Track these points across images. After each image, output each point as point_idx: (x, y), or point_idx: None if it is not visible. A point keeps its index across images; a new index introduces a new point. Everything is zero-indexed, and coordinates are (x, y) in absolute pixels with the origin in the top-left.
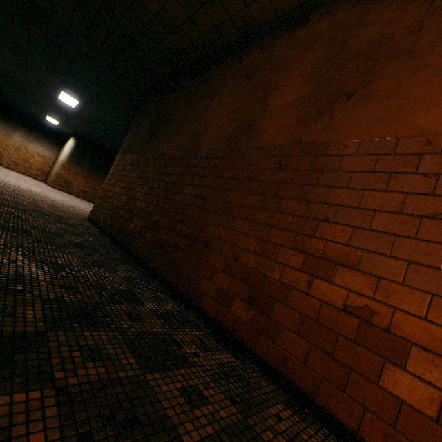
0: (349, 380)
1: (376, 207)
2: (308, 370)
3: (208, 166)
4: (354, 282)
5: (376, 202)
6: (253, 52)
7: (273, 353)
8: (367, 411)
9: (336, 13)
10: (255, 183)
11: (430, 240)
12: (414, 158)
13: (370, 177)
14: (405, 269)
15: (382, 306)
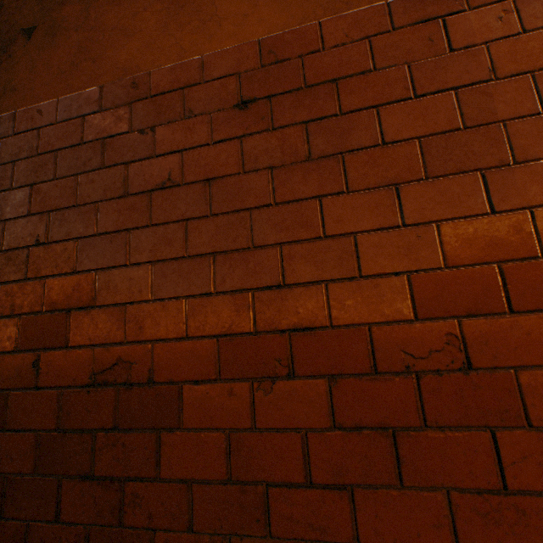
0: (126, 501)
1: (100, 196)
2: (68, 529)
3: None
4: (98, 328)
5: (98, 188)
6: None
7: (6, 540)
8: (158, 533)
9: None
10: None
11: (167, 221)
12: (125, 111)
13: (82, 153)
14: (152, 276)
15: (139, 347)
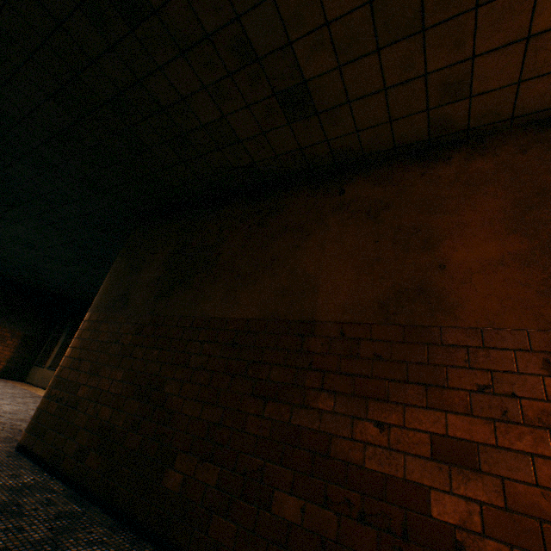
0: None
1: None
2: None
3: (355, 354)
4: None
5: None
6: (360, 183)
7: None
8: None
9: (497, 154)
10: (509, 400)
11: None
12: None
13: None
14: None
15: None
